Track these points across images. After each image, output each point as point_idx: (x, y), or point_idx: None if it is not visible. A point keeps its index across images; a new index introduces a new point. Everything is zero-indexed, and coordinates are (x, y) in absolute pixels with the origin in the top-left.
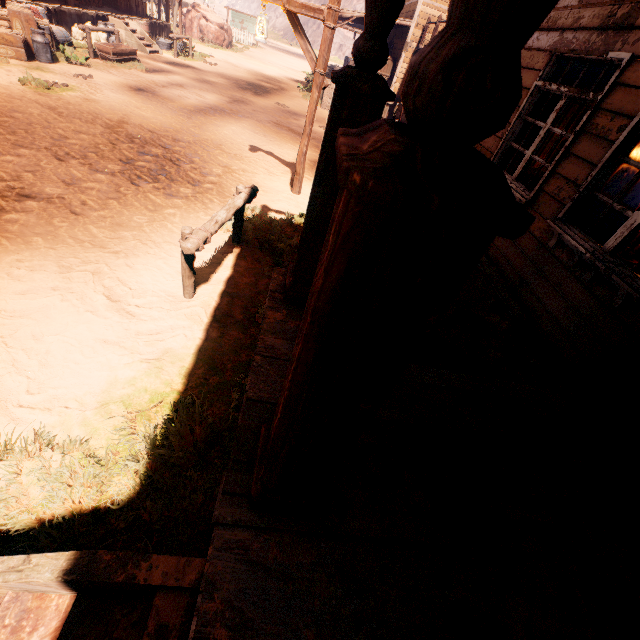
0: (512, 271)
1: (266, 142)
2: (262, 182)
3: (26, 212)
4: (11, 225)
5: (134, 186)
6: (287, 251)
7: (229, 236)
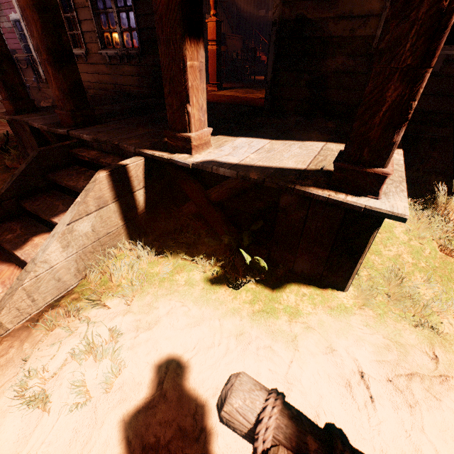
0: (109, 85)
1: None
2: None
3: None
4: None
5: None
6: None
7: None
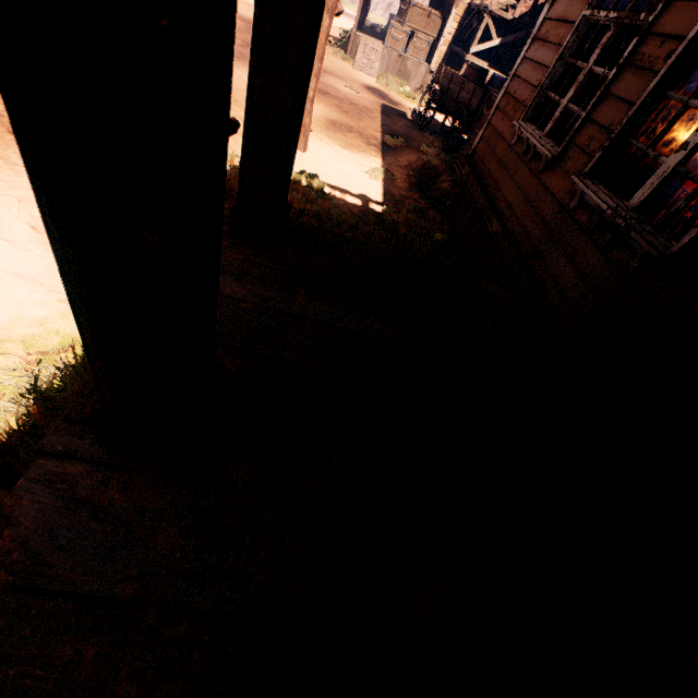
0: (528, 242)
1: None
2: None
3: None
4: None
5: None
6: None
7: None
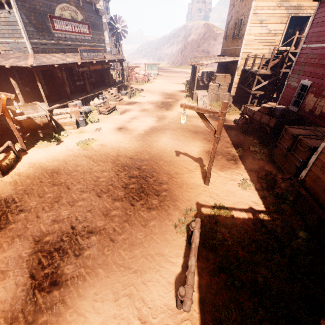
0: None
1: (181, 145)
2: (188, 180)
3: (92, 246)
4: (88, 260)
5: (132, 206)
6: (219, 247)
7: (185, 239)
